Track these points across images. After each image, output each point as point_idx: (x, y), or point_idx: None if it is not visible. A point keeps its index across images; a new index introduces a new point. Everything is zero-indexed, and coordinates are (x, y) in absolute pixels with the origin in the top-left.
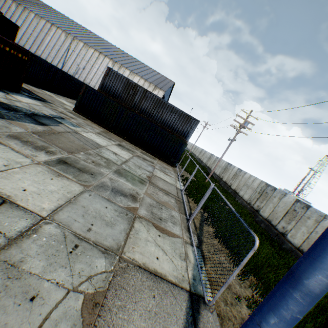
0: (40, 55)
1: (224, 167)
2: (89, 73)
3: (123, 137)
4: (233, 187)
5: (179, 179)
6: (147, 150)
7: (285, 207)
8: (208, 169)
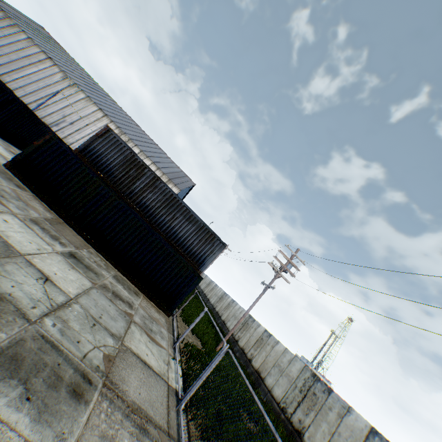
0: (7, 81)
1: (243, 321)
2: (78, 131)
3: (90, 238)
4: (256, 363)
5: (174, 350)
6: (128, 274)
7: (353, 440)
8: (216, 316)
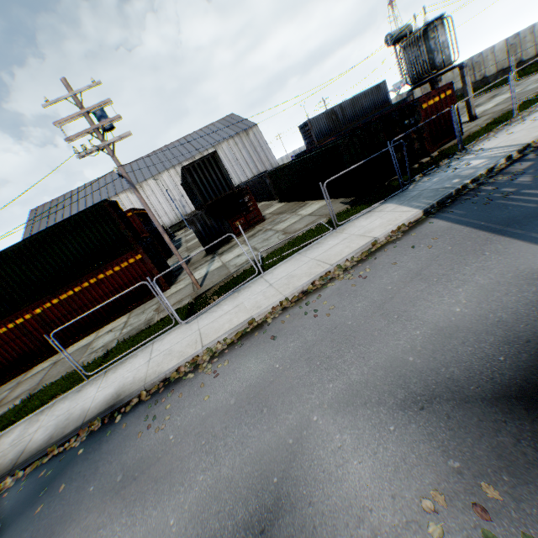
0: None
1: None
2: None
3: None
4: None
5: None
6: None
7: (502, 52)
8: None
